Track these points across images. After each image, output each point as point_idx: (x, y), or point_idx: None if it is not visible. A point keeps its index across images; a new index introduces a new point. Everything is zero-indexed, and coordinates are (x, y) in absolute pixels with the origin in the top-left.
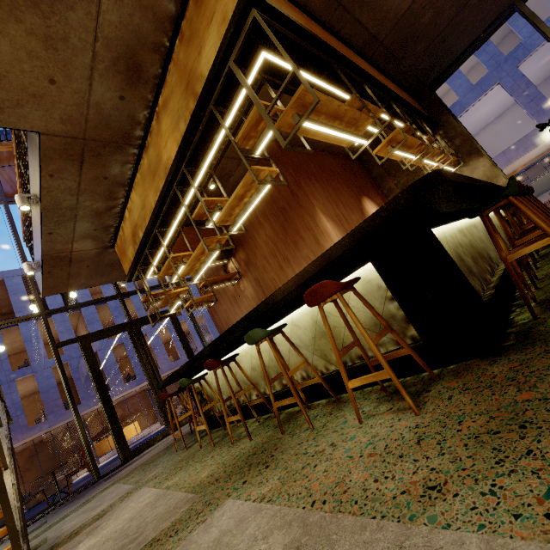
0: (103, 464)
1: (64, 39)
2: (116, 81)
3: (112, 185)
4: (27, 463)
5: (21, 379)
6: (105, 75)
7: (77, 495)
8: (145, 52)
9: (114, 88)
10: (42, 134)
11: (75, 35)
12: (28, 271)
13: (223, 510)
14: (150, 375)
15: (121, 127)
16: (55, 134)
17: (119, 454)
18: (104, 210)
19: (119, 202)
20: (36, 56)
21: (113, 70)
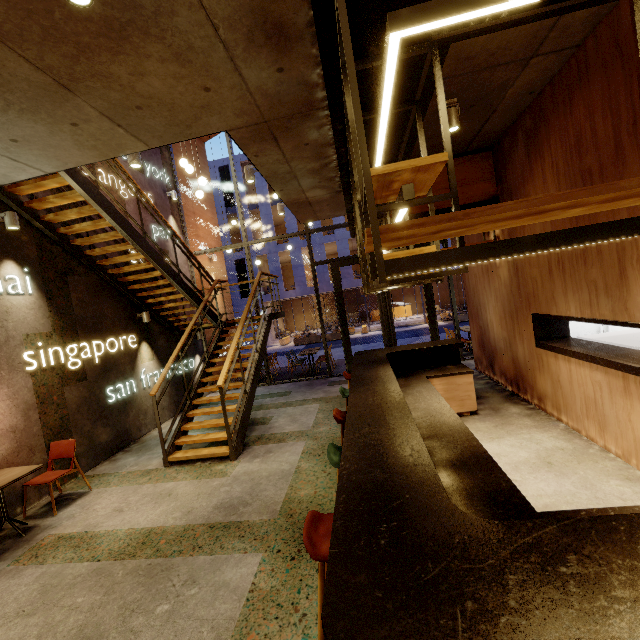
0: (370, 335)
1: (189, 47)
2: (263, 56)
3: (316, 147)
4: (332, 303)
5: (328, 243)
6: (248, 57)
7: (315, 380)
8: (279, 2)
9: (266, 64)
10: (229, 131)
11: (195, 37)
12: (280, 212)
13: (252, 559)
14: (382, 313)
15: (297, 97)
16: (239, 127)
17: (346, 366)
18: (320, 168)
19: (333, 158)
20: (180, 76)
21: (253, 46)
